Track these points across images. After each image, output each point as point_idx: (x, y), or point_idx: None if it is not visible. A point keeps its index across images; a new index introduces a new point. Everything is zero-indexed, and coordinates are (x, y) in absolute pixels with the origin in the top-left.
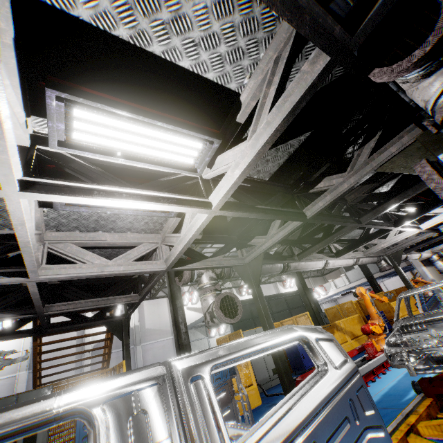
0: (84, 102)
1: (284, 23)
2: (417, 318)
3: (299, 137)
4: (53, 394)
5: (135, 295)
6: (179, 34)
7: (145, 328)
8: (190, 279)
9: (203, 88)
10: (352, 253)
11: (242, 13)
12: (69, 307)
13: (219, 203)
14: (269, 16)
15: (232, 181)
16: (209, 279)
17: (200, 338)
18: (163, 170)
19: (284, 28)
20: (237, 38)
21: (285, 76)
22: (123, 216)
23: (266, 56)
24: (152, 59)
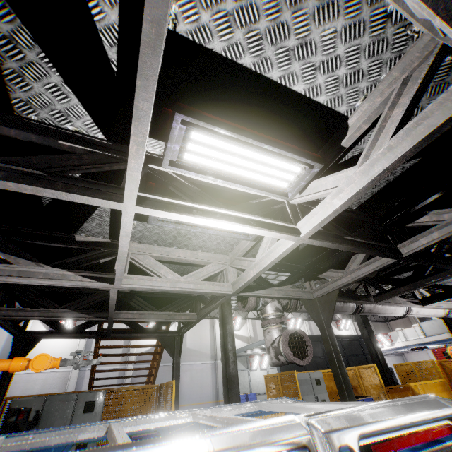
0: (204, 125)
1: (419, 42)
2: None
3: (404, 164)
4: (197, 432)
5: (193, 314)
6: (301, 59)
7: (185, 347)
8: (254, 307)
9: (310, 112)
10: (442, 302)
11: (372, 34)
12: (134, 316)
13: (310, 230)
14: (402, 35)
15: (333, 208)
16: (274, 310)
17: (240, 369)
18: (252, 192)
19: (417, 46)
20: (360, 60)
21: (417, 97)
22: (199, 234)
23: (389, 77)
24: (268, 85)
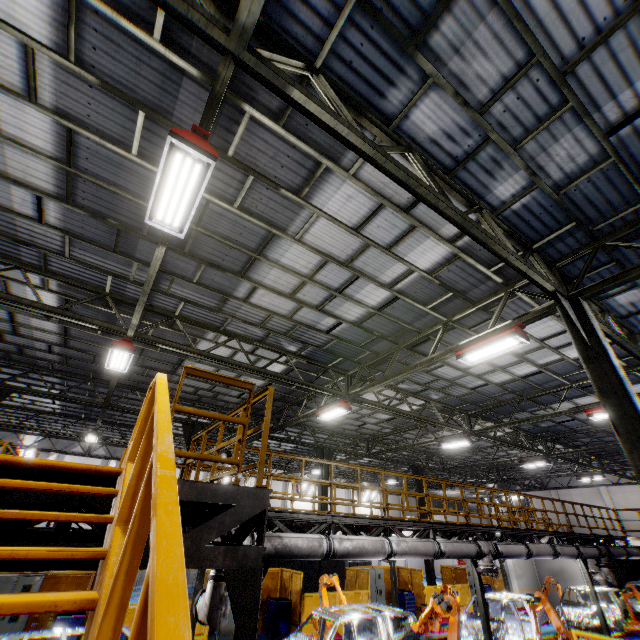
0: None
1: None
2: (302, 636)
3: None
4: None
5: None
6: None
7: None
8: None
9: None
10: None
11: None
12: None
13: None
14: None
15: None
16: None
17: None
18: None
19: None
20: None
21: None
22: None
23: None
24: None
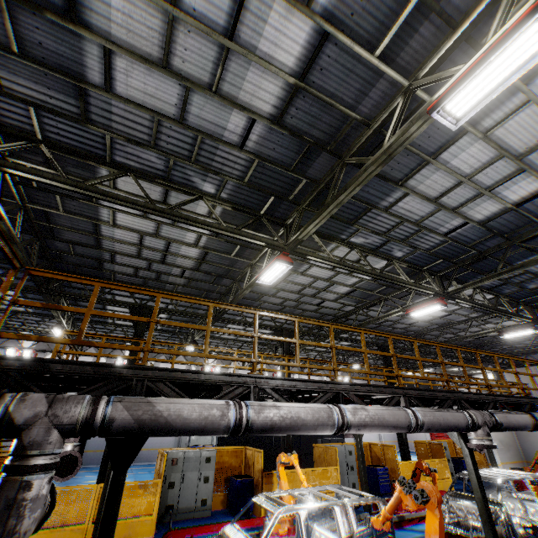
0: None
1: None
2: (235, 531)
3: None
4: None
5: None
6: None
7: None
8: None
9: None
10: None
11: None
12: None
13: None
14: None
15: None
16: None
17: None
18: None
19: None
20: None
21: None
22: None
23: None
24: None
